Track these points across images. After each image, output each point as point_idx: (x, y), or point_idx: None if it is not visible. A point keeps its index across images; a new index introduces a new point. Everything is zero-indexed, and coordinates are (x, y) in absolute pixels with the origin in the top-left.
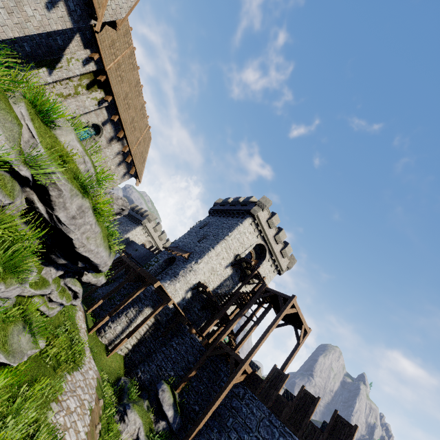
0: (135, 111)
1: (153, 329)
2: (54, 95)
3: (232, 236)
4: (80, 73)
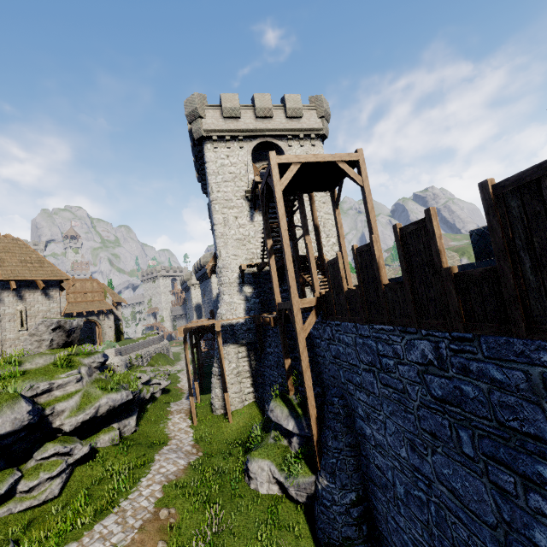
0: None
1: (254, 354)
2: None
3: (214, 188)
4: None
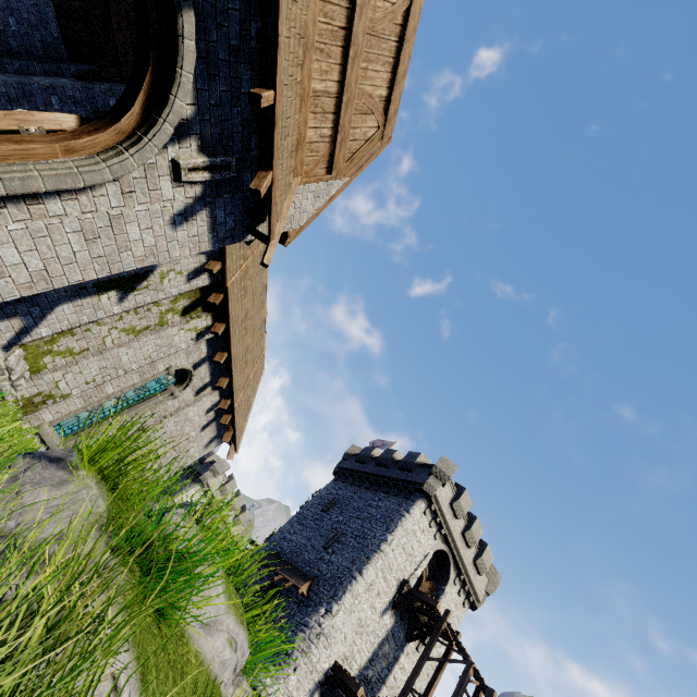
0: (252, 334)
1: None
2: (117, 332)
3: (394, 543)
4: (179, 293)
